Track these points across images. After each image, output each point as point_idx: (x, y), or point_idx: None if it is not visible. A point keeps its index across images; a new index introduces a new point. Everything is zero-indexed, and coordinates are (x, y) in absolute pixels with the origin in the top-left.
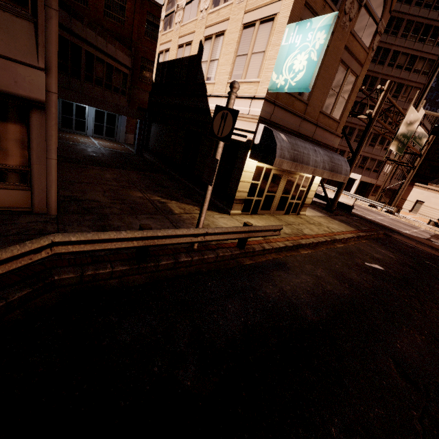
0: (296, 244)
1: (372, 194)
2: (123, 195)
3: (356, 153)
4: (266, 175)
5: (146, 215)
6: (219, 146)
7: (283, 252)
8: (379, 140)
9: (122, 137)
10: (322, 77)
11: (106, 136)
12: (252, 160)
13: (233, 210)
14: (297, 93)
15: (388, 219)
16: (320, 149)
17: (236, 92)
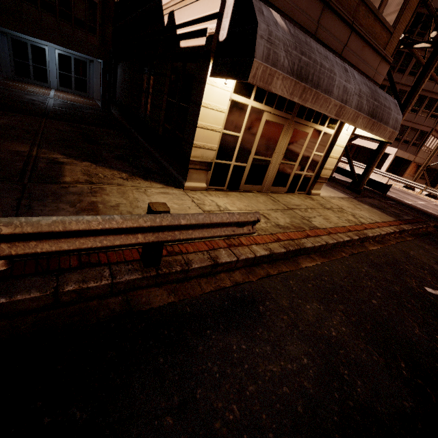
0: (294, 249)
1: (406, 174)
2: None
3: (405, 105)
4: (253, 123)
5: None
6: None
7: (263, 267)
8: (425, 105)
9: (96, 92)
10: None
11: (76, 90)
12: (220, 84)
13: (190, 182)
14: None
15: (432, 204)
16: (355, 72)
17: None
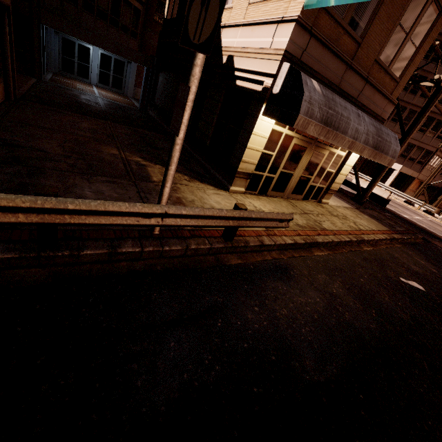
0: (310, 241)
1: (409, 189)
2: (89, 149)
3: (408, 133)
4: (284, 145)
5: (106, 177)
6: (194, 62)
7: (289, 251)
8: (433, 126)
9: (130, 90)
10: (391, 0)
11: (113, 87)
12: (267, 119)
13: (234, 187)
14: (347, 22)
15: (427, 220)
16: (366, 115)
17: (258, 17)
